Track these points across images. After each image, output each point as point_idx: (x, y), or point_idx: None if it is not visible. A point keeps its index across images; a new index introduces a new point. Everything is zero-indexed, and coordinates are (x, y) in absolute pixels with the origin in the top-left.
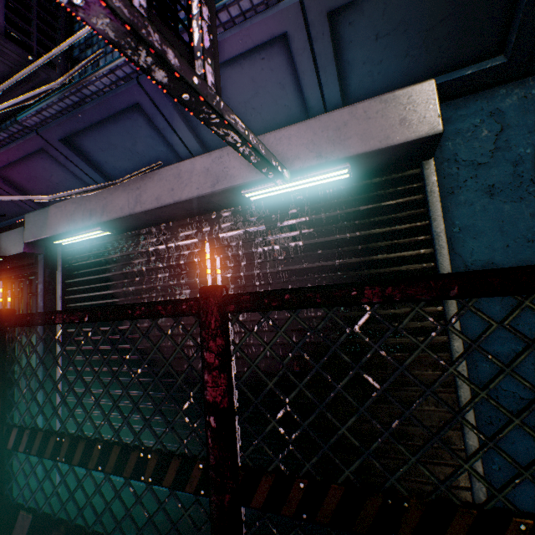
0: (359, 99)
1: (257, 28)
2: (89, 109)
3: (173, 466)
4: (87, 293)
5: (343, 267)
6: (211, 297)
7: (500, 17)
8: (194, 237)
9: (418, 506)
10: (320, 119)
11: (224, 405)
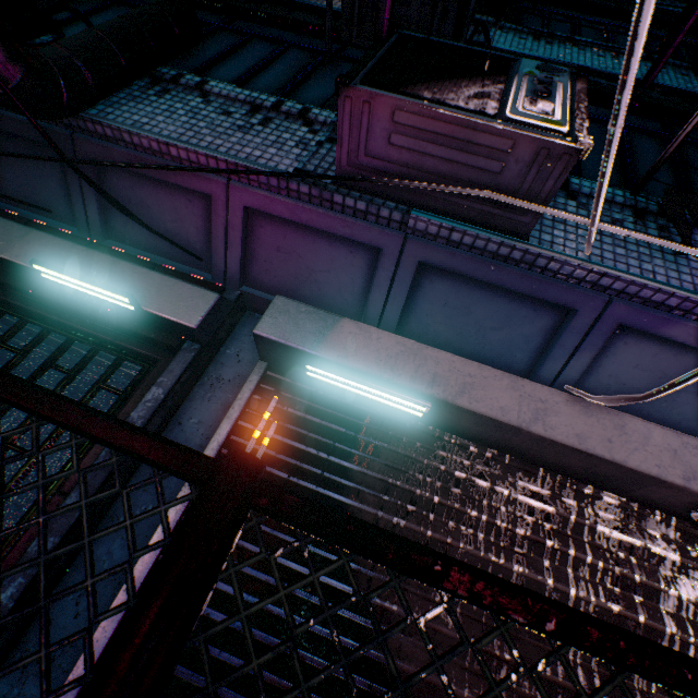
0: None
1: None
2: (515, 272)
3: None
4: (284, 472)
5: None
6: None
7: None
8: (550, 503)
9: None
10: None
11: None
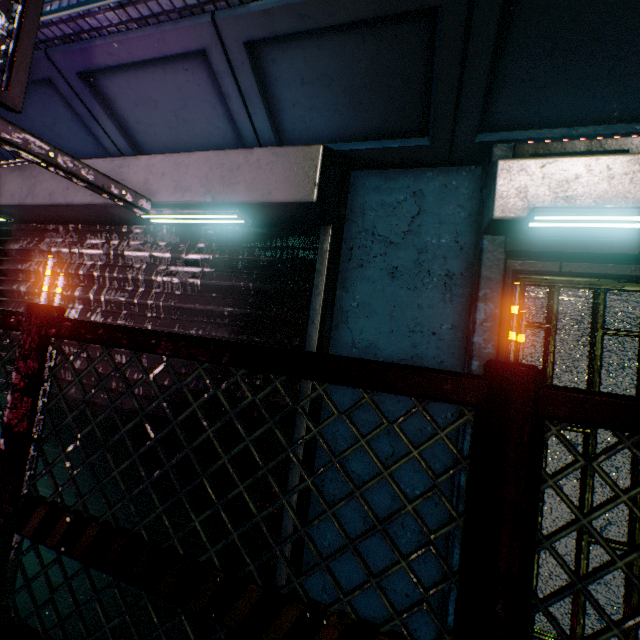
0: (296, 142)
1: (172, 35)
2: None
3: None
4: None
5: (231, 317)
6: (33, 315)
7: (419, 99)
8: (100, 248)
9: (151, 551)
10: (219, 155)
11: (20, 430)
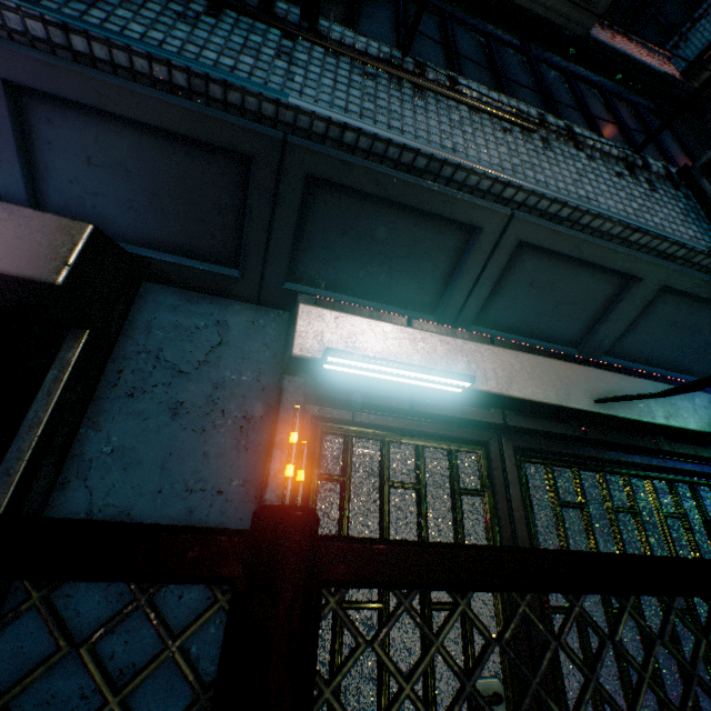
0: None
1: None
2: None
3: None
4: None
5: None
6: None
7: (231, 230)
8: None
9: None
10: None
11: None
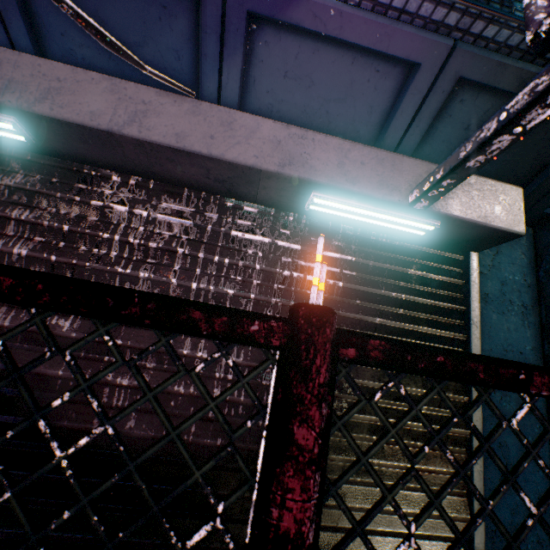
0: None
1: (403, 37)
2: None
3: None
4: None
5: (382, 328)
6: (327, 326)
7: (532, 172)
8: (188, 218)
9: None
10: (427, 165)
11: (309, 541)
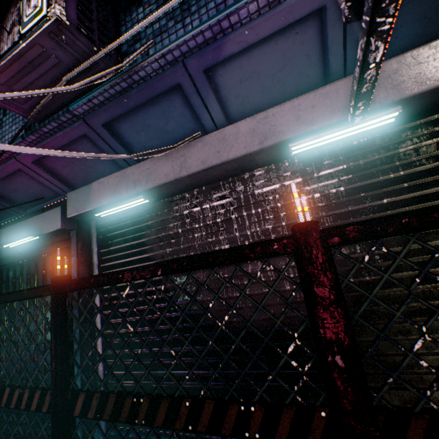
0: None
1: (300, 3)
2: (135, 93)
3: (285, 417)
4: (123, 259)
5: (392, 205)
6: (312, 231)
7: None
8: (229, 197)
9: None
10: None
11: (347, 342)
